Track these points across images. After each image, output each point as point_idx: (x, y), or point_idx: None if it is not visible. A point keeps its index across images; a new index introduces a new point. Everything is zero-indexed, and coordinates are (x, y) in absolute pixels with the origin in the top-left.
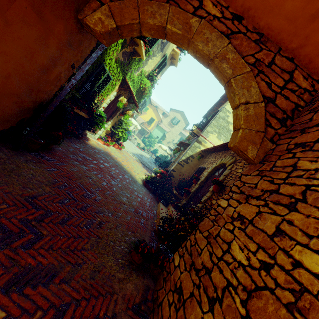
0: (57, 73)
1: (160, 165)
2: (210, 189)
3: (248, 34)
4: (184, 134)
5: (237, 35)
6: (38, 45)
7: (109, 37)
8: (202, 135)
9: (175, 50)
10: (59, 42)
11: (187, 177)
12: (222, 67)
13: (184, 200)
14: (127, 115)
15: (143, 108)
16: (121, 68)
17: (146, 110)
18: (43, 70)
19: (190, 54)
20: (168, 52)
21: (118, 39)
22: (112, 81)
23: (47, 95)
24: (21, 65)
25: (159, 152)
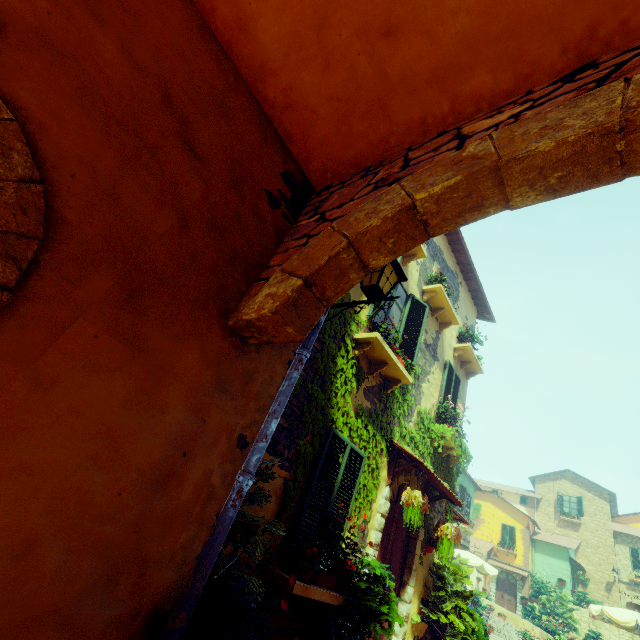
0: (198, 478)
1: None
2: None
3: None
4: (631, 534)
5: (623, 68)
6: (132, 416)
7: (298, 314)
8: None
9: (458, 347)
10: (192, 390)
11: None
12: None
13: None
14: (443, 541)
15: (469, 509)
16: (375, 423)
17: (476, 511)
18: (152, 484)
19: (524, 205)
20: (449, 357)
21: (320, 311)
22: (367, 463)
23: (176, 571)
24: (79, 490)
25: None
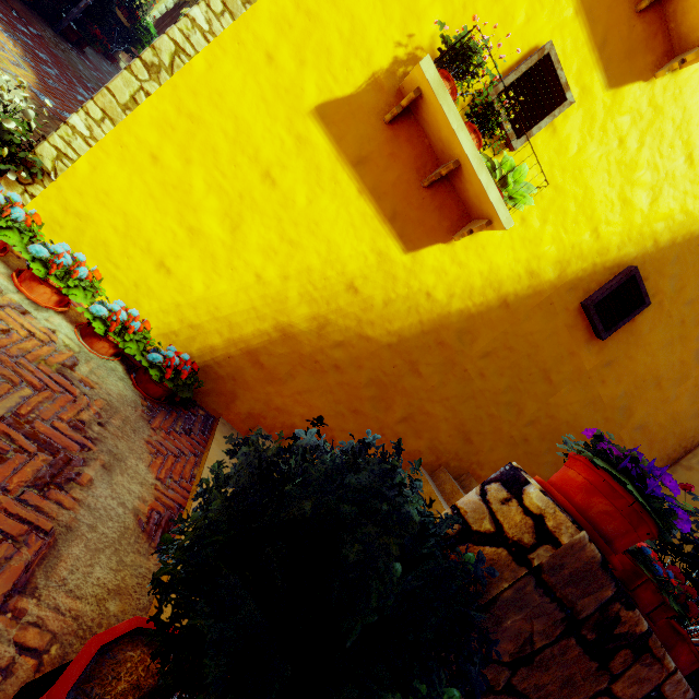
0: None
1: None
2: None
3: None
4: None
5: None
6: None
7: None
8: None
9: None
10: None
11: None
12: None
13: None
14: None
15: None
16: None
17: None
18: None
19: None
20: None
21: None
22: None
23: None
24: None
25: None
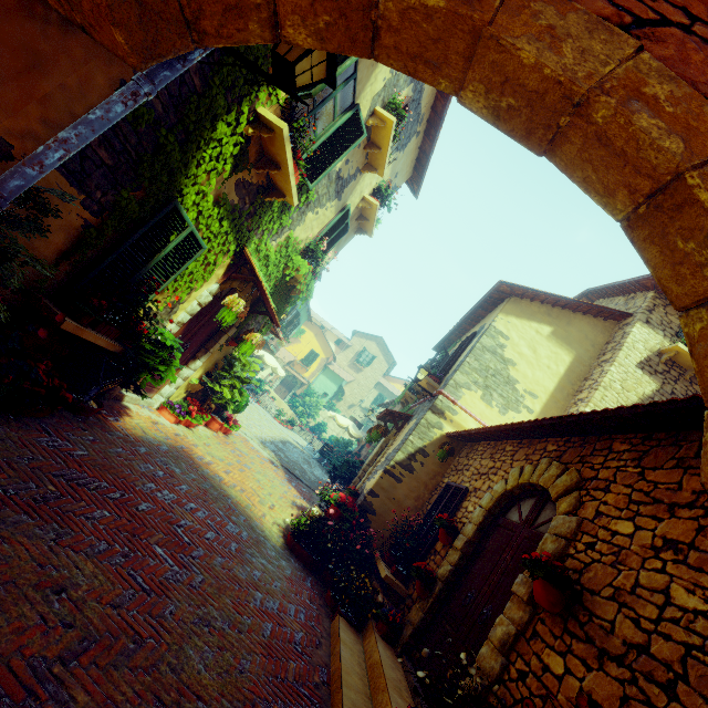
0: None
1: (333, 472)
2: (515, 589)
3: (700, 29)
4: (386, 387)
5: (659, 29)
6: None
7: (142, 21)
8: (444, 394)
9: (367, 200)
10: None
11: (413, 513)
12: (634, 127)
13: (416, 608)
14: (247, 343)
15: (293, 331)
16: (234, 222)
17: (299, 334)
18: None
19: (470, 107)
20: (353, 203)
21: (184, 43)
22: (206, 255)
23: None
24: None
25: (329, 430)
